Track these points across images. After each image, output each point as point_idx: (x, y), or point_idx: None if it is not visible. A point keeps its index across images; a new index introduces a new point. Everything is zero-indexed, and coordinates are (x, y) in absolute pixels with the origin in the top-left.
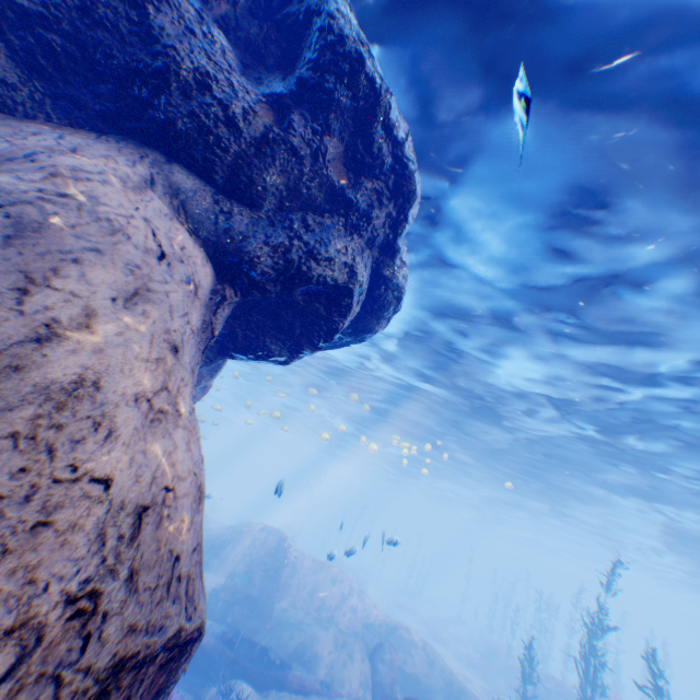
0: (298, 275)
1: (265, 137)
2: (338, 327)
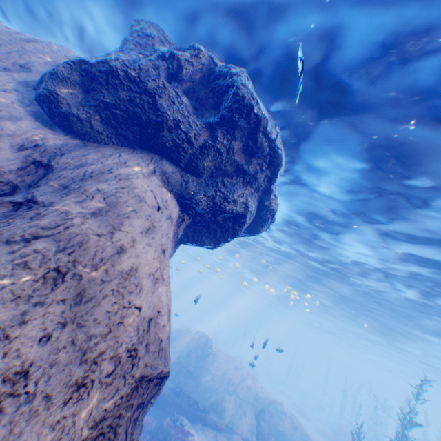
0: (218, 208)
1: (204, 145)
2: (238, 232)
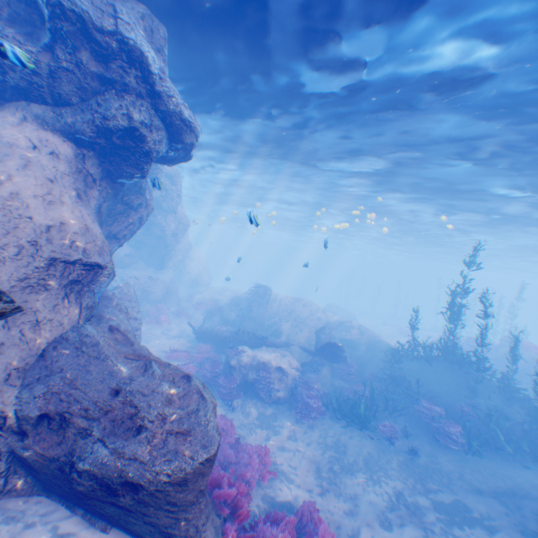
0: (106, 132)
1: (51, 72)
2: (148, 149)
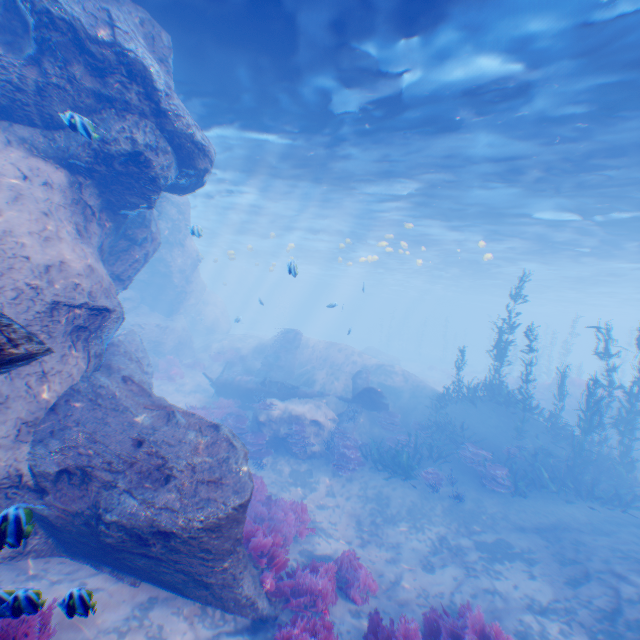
0: (107, 157)
1: (39, 88)
2: (155, 177)
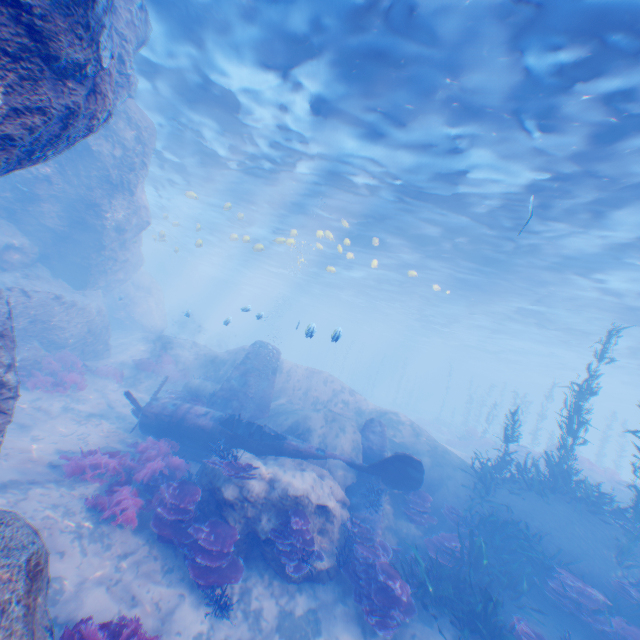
0: None
1: None
2: None
